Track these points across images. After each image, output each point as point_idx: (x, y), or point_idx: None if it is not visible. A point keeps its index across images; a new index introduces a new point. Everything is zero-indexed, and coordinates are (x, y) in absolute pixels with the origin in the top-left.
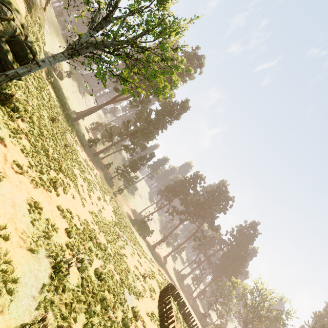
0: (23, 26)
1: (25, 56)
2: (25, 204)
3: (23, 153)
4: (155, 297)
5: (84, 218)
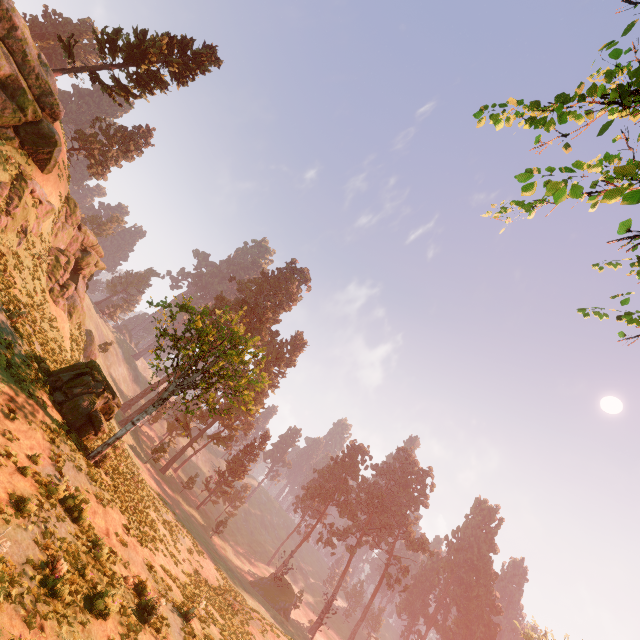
0: (108, 385)
1: (113, 412)
2: (144, 564)
3: (123, 514)
4: None
5: (184, 581)
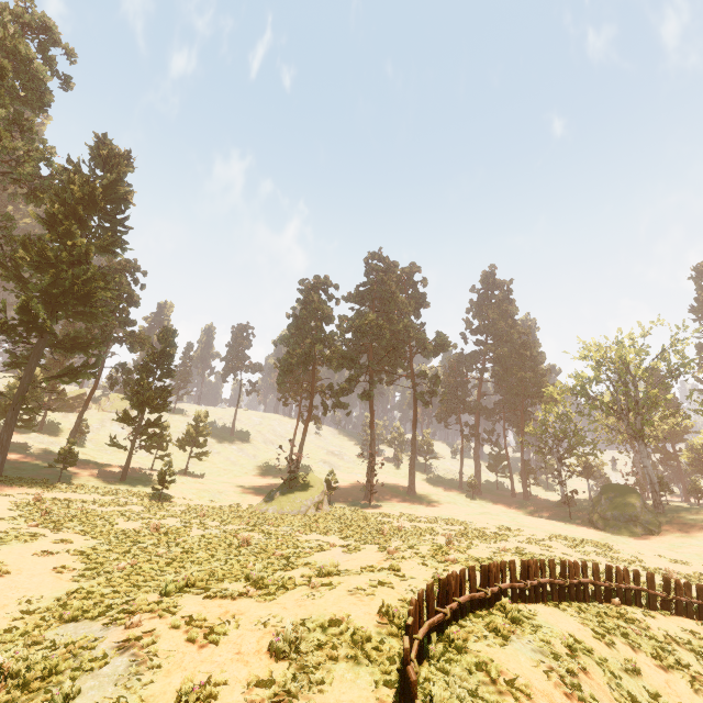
0: None
1: None
2: None
3: None
4: None
5: None
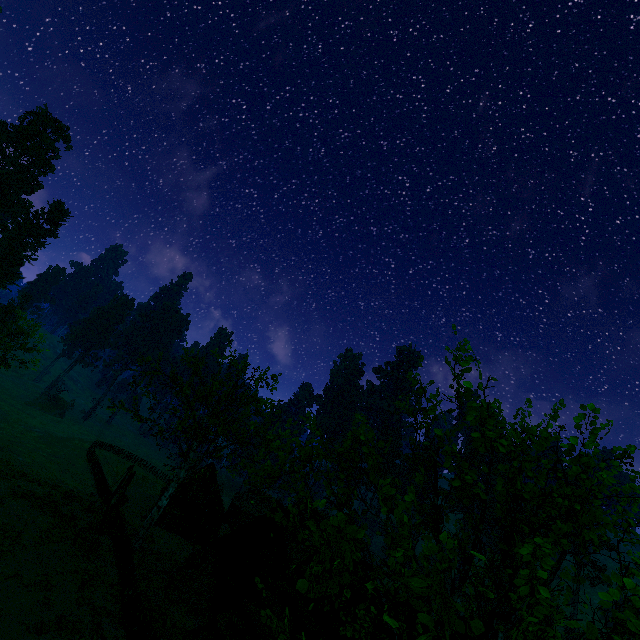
0: None
1: None
2: None
3: None
4: (83, 453)
5: None
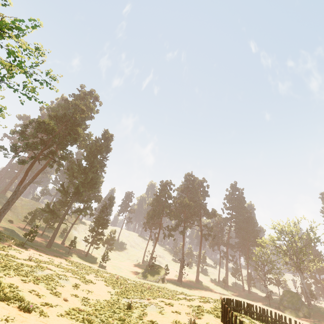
0: None
1: None
2: None
3: None
4: None
5: None
